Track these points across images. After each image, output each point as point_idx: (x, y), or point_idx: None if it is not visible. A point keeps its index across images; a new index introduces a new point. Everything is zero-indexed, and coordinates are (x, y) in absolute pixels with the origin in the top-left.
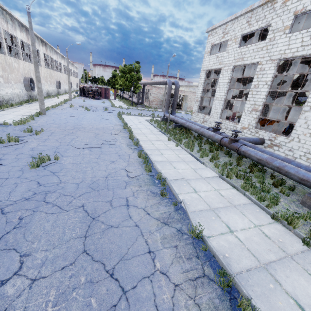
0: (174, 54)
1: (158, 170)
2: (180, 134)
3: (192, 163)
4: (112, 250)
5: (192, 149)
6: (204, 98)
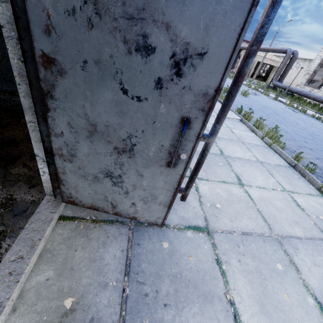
0: (291, 19)
1: (308, 113)
2: (298, 99)
3: (322, 116)
4: (322, 129)
5: (316, 110)
6: (315, 72)
